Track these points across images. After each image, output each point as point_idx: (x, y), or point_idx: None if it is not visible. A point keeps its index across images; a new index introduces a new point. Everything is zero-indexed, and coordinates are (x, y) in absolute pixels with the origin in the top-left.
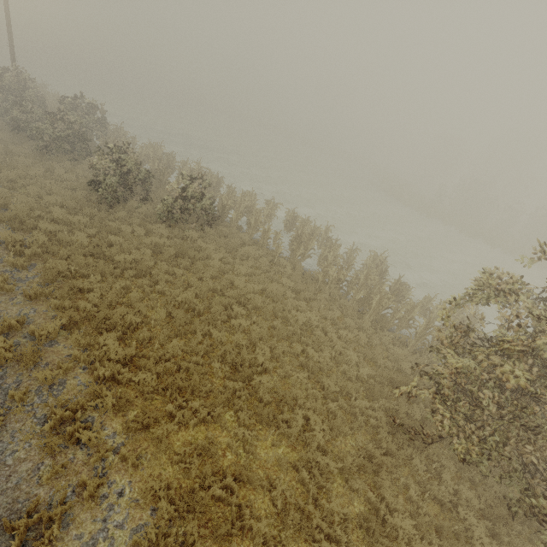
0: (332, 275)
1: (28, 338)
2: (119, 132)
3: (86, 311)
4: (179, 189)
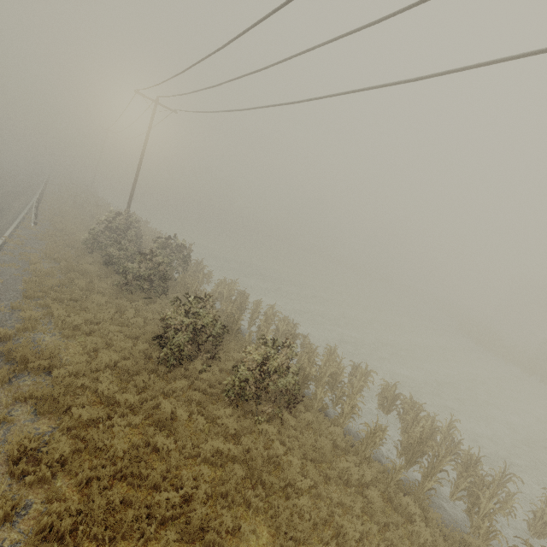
0: None
1: None
2: (198, 267)
3: None
4: (258, 357)
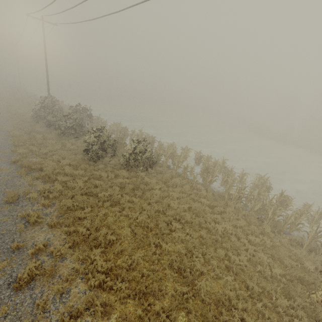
0: (234, 194)
1: (49, 256)
2: (98, 120)
3: (83, 234)
4: (132, 148)
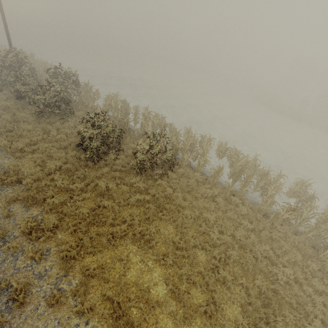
0: (283, 215)
1: None
2: (87, 87)
3: (104, 314)
4: (147, 145)
